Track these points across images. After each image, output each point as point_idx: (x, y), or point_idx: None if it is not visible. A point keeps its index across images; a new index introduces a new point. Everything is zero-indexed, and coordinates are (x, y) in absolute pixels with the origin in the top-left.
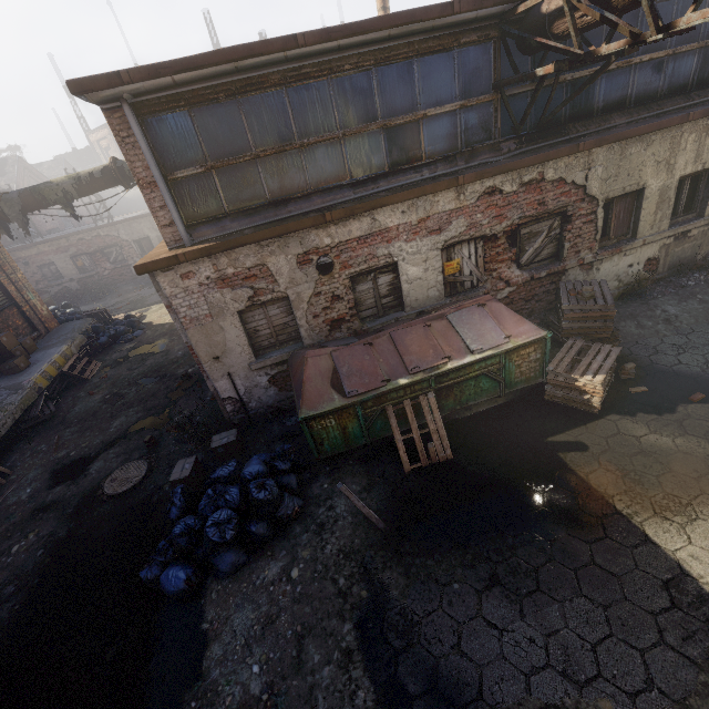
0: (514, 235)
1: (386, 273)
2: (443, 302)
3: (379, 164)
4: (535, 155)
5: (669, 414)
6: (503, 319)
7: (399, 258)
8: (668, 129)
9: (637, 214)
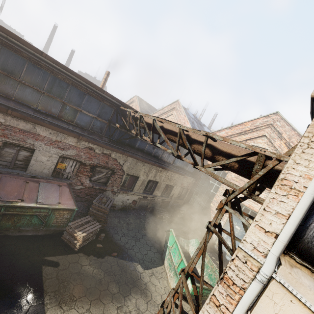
0: (94, 168)
1: (27, 151)
2: (48, 178)
3: (53, 112)
4: (110, 147)
5: (101, 258)
6: (64, 195)
7: (37, 148)
8: (150, 164)
9: (135, 183)
